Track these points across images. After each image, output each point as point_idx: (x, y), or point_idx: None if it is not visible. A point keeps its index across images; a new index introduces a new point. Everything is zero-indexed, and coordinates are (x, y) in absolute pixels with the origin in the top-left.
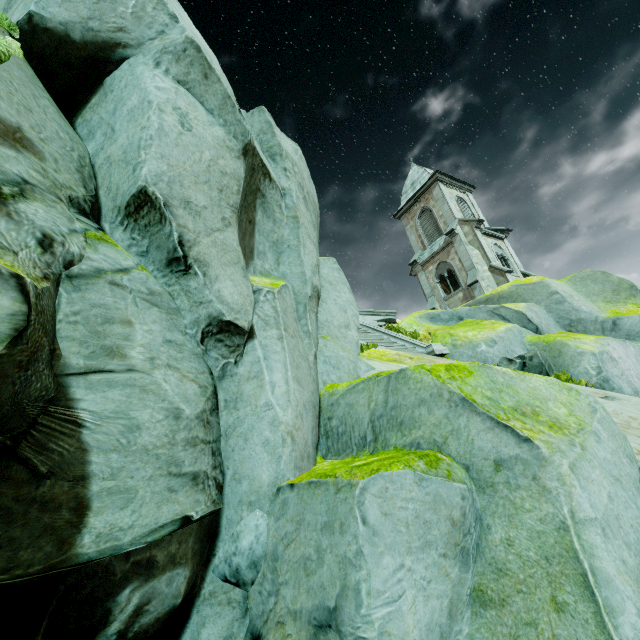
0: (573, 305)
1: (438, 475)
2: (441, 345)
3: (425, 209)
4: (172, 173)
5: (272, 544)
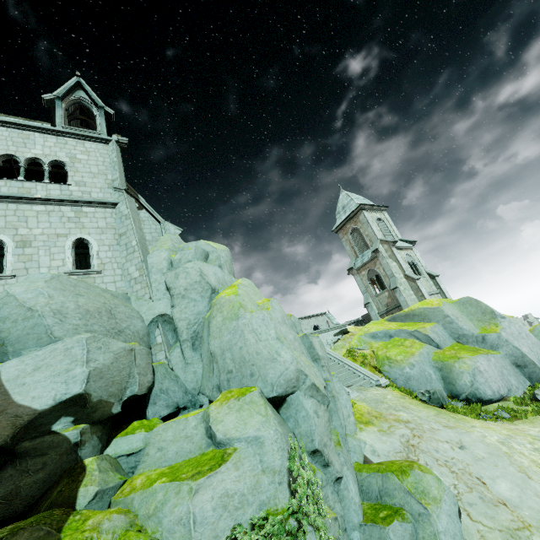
0: (458, 325)
1: (405, 522)
2: (384, 378)
3: (355, 228)
4: (320, 438)
5: None
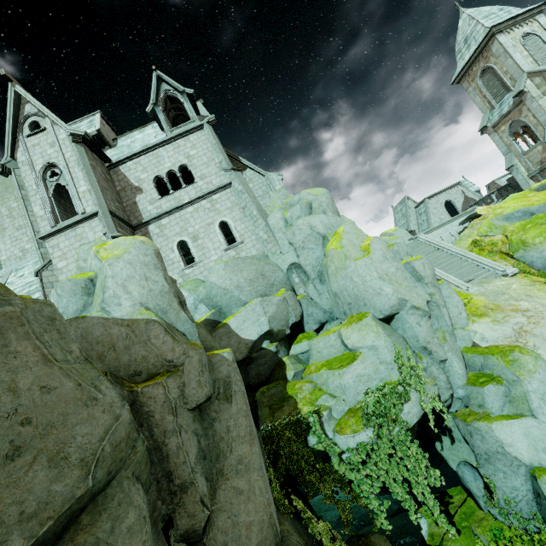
0: None
1: (498, 385)
2: (512, 267)
3: (486, 68)
4: (423, 339)
5: (466, 394)
